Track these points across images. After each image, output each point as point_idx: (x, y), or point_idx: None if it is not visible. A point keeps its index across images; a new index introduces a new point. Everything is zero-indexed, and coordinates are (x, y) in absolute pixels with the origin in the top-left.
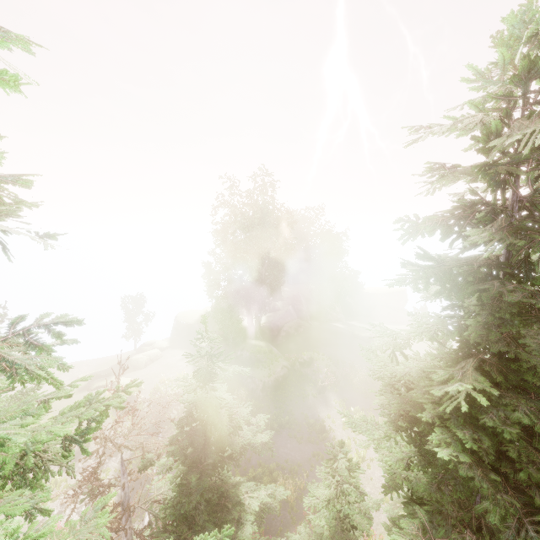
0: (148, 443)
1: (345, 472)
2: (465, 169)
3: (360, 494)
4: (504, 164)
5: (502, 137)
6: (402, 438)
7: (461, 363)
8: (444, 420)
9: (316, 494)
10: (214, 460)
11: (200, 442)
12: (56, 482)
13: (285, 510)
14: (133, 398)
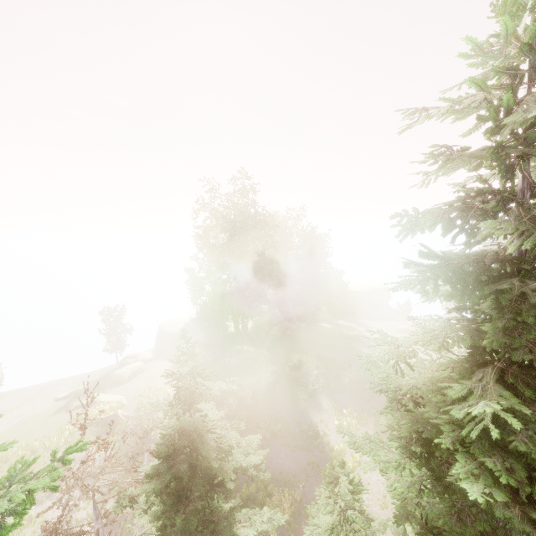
0: (124, 481)
1: (348, 495)
2: (473, 152)
3: (366, 520)
4: (517, 146)
5: (517, 113)
6: (418, 467)
7: (478, 374)
8: (462, 441)
9: (318, 521)
10: (202, 492)
11: (184, 475)
12: (30, 518)
13: (282, 527)
14: (116, 416)
